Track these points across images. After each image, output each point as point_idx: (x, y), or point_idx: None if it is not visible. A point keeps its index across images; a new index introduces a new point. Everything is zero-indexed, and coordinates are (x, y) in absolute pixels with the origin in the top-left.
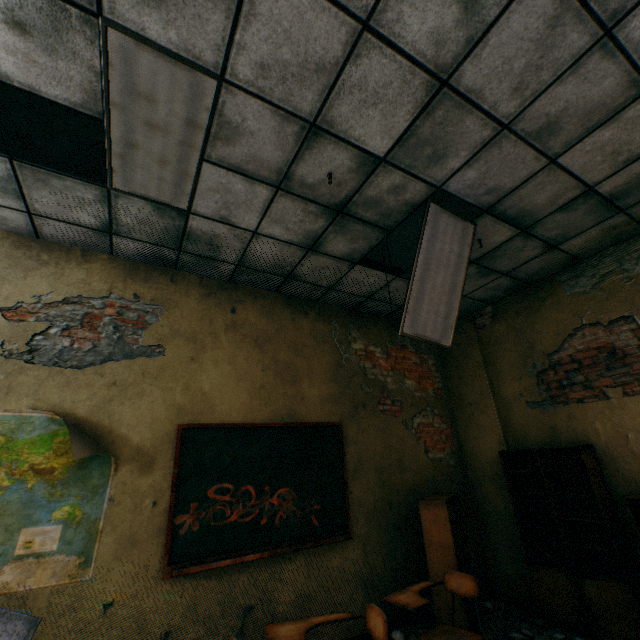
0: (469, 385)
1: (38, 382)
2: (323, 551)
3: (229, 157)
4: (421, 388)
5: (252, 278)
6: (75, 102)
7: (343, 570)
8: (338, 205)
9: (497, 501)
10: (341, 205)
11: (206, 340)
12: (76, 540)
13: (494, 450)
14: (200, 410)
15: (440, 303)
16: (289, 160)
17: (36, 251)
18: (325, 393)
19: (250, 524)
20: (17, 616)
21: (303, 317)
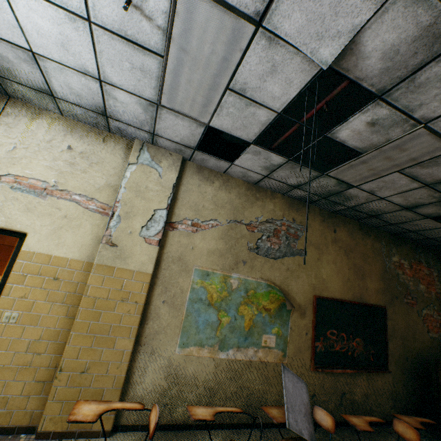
0: None
1: (261, 265)
2: (374, 375)
3: (415, 172)
4: (428, 291)
5: (348, 213)
6: (358, 147)
7: (382, 387)
8: None
9: None
10: None
11: (323, 248)
12: (280, 344)
13: None
14: (321, 288)
15: None
16: None
17: (254, 192)
18: (377, 287)
19: (343, 353)
20: (302, 380)
21: (367, 237)
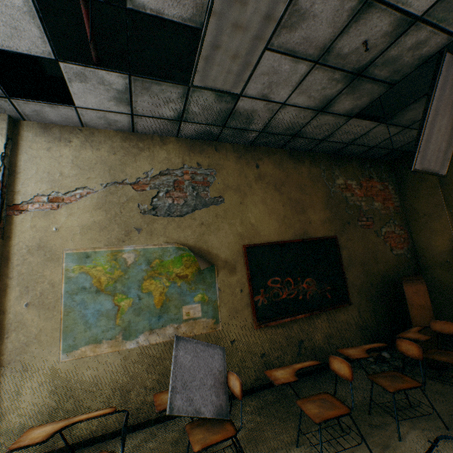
0: (424, 202)
1: (164, 227)
2: (335, 312)
3: (287, 42)
4: (385, 207)
5: (267, 140)
6: (185, 18)
7: (347, 322)
8: (359, 69)
9: (445, 279)
10: (362, 69)
11: (245, 190)
12: (209, 311)
13: (445, 246)
14: (252, 235)
15: (442, 141)
16: (335, 35)
17: (135, 142)
18: (323, 217)
19: (293, 299)
20: (216, 347)
21: (301, 165)
